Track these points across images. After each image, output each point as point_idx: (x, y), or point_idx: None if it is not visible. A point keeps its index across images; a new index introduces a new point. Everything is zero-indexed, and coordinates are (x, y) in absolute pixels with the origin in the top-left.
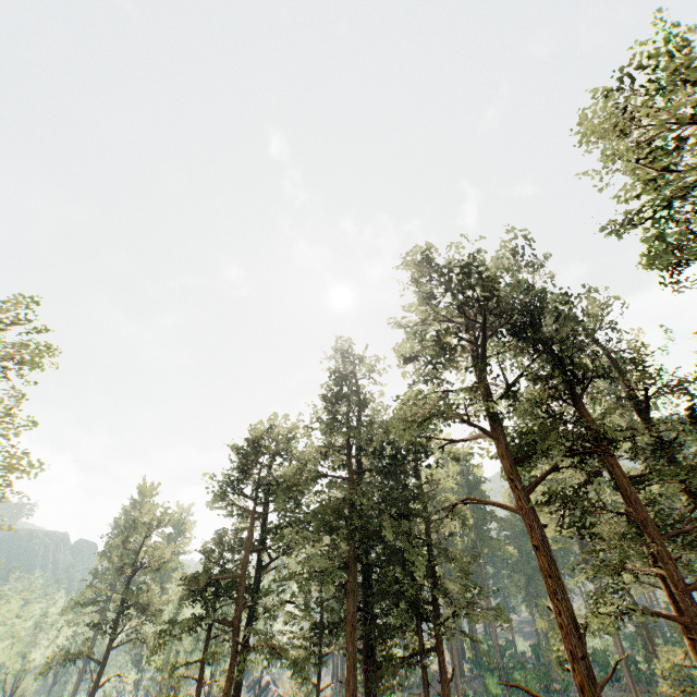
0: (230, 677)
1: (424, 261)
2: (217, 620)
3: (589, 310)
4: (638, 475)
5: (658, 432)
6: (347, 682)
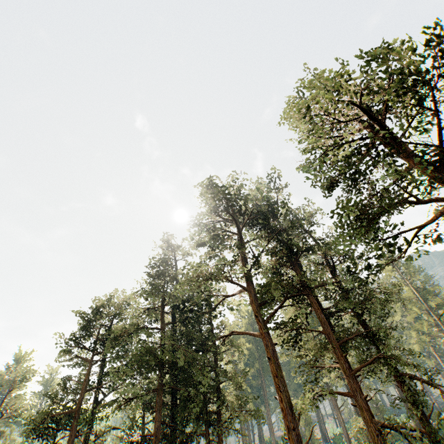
0: None
1: (210, 185)
2: None
3: (306, 215)
4: (328, 307)
5: (339, 282)
6: None
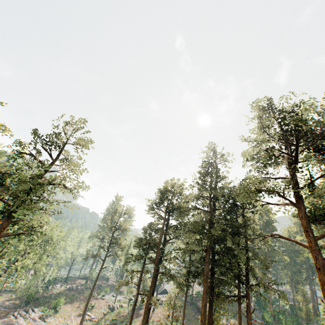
0: (153, 282)
1: (265, 107)
2: (148, 258)
3: None
4: None
5: None
6: (203, 299)
